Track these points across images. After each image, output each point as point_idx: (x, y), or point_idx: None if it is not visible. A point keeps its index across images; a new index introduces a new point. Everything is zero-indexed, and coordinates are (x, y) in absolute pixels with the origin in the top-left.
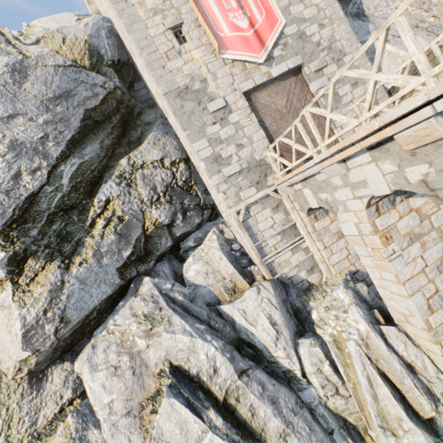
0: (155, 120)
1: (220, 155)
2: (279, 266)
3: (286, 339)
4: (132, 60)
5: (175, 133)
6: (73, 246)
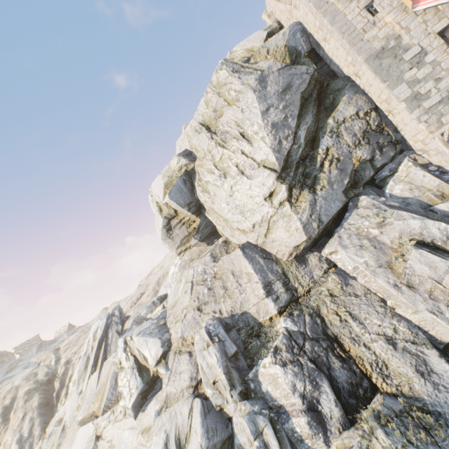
0: (343, 85)
1: (418, 93)
2: None
3: None
4: (316, 46)
5: (362, 91)
6: (312, 180)
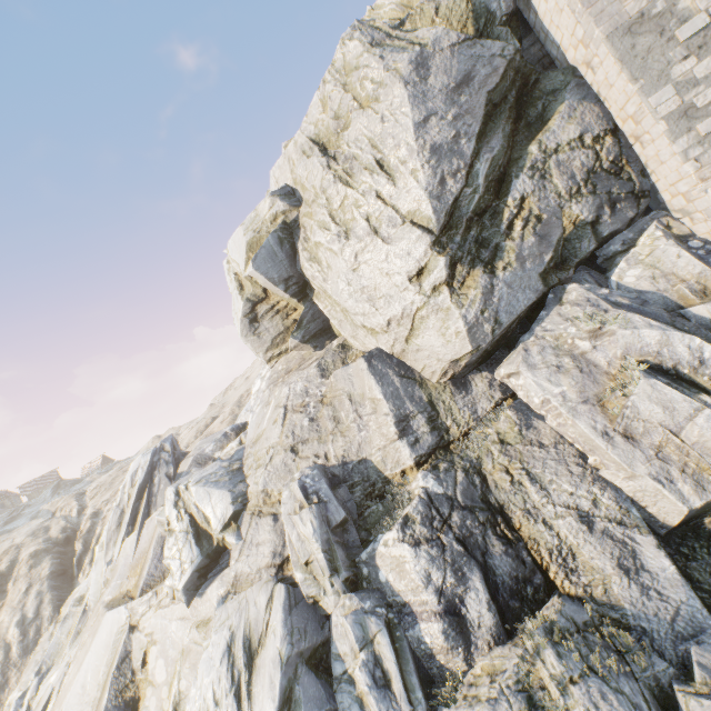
0: (563, 84)
1: (692, 105)
2: None
3: None
4: (523, 5)
5: (595, 96)
6: (491, 252)
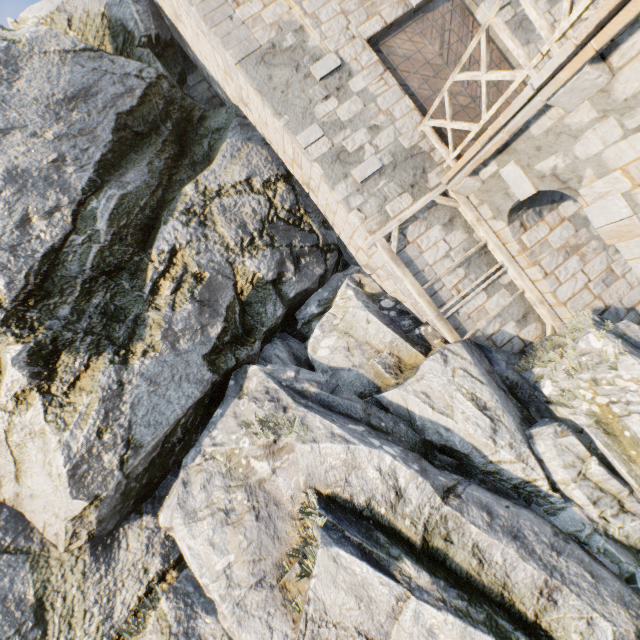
0: (227, 122)
1: (344, 149)
2: (468, 320)
3: (510, 430)
4: (178, 37)
5: (262, 138)
6: (129, 327)
